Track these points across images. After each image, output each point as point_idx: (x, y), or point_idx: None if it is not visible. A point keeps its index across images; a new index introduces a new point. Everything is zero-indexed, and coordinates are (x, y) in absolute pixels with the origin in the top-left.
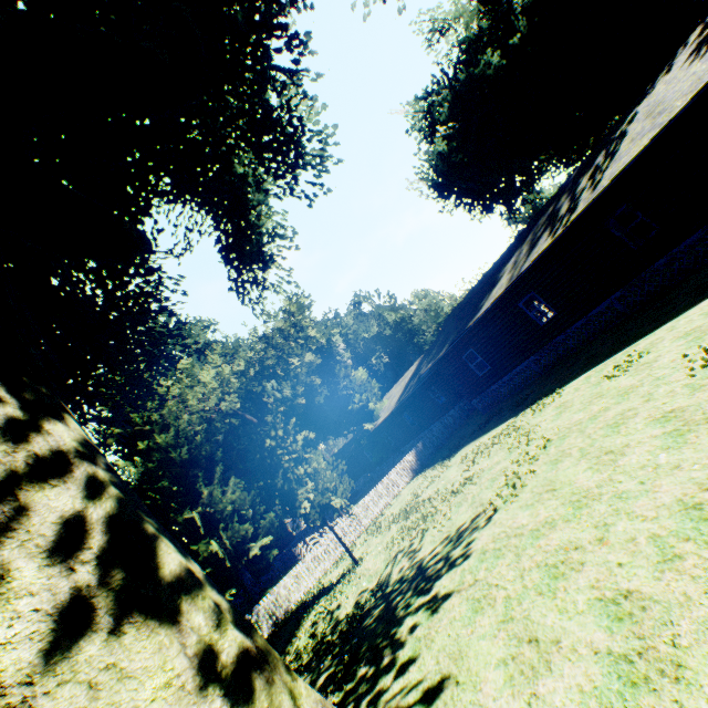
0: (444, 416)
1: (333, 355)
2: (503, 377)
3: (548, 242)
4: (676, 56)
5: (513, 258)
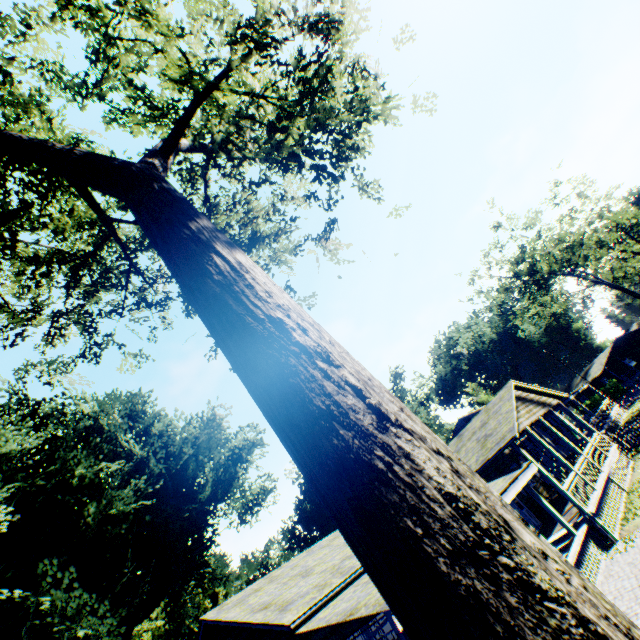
0: None
1: None
2: None
3: None
4: None
5: None
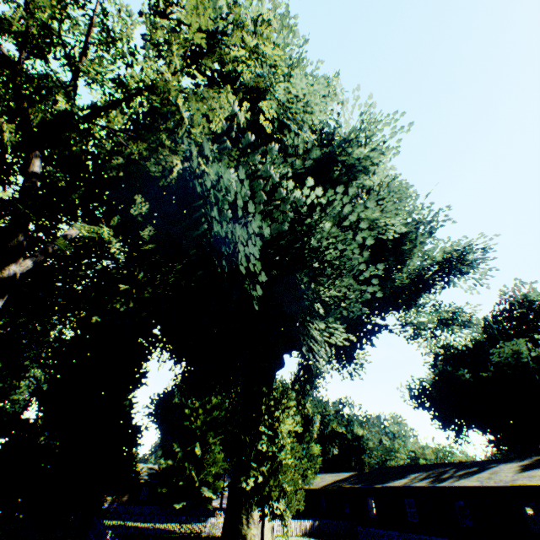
0: (342, 521)
1: (309, 423)
2: (379, 529)
3: (425, 484)
4: (527, 458)
5: (417, 473)
